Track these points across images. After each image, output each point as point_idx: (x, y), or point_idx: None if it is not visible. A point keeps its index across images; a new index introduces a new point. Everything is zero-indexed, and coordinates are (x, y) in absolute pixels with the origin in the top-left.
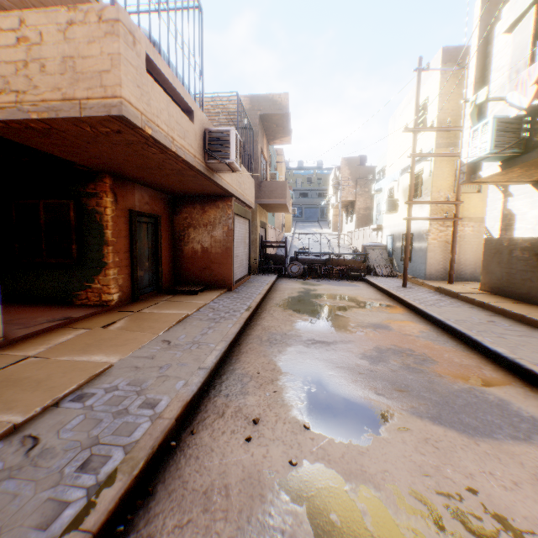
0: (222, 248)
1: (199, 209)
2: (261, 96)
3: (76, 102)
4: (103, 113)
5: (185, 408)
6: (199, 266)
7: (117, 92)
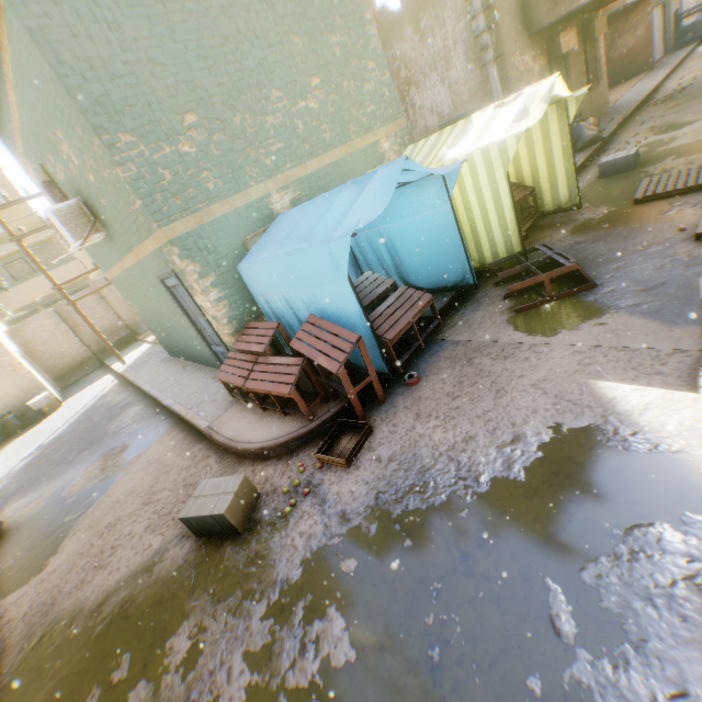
0: (642, 43)
1: (621, 23)
2: None
3: (606, 12)
4: (617, 10)
5: (657, 85)
6: (624, 65)
7: (622, 0)
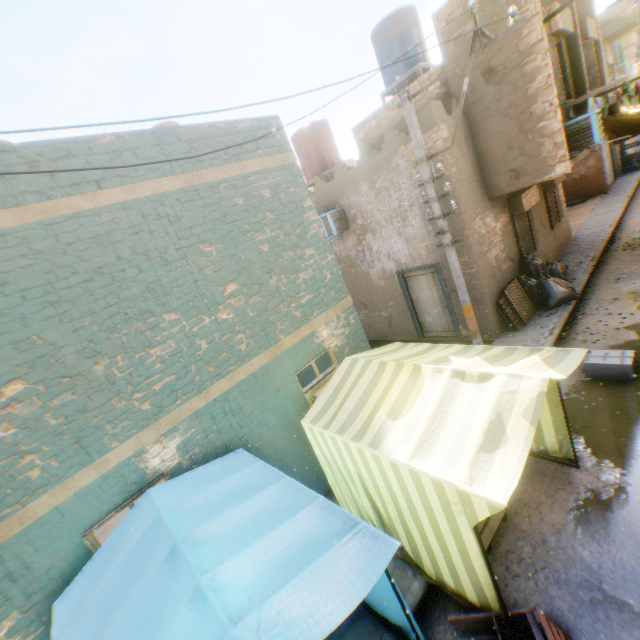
0: (593, 171)
1: None
2: (598, 25)
3: None
4: None
5: (618, 219)
6: (578, 187)
7: None
